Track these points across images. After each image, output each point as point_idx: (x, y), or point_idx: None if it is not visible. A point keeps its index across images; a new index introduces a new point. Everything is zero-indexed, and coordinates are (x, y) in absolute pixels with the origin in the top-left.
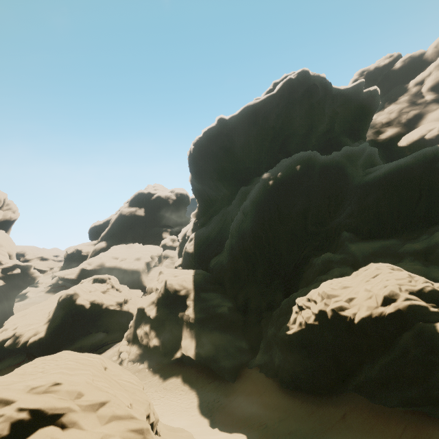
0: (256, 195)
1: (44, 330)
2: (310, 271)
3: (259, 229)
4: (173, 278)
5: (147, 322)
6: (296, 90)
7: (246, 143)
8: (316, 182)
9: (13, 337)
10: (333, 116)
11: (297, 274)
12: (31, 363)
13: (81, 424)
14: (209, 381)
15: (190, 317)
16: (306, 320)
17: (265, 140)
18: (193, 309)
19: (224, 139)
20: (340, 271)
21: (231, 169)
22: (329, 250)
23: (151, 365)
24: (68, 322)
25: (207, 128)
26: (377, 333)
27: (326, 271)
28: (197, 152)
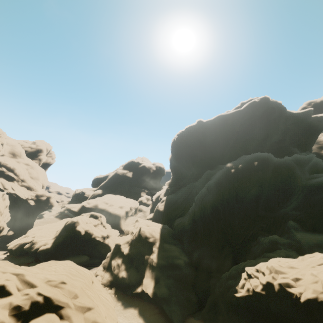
0: (220, 177)
1: (51, 243)
2: (257, 247)
3: (219, 203)
4: (146, 227)
5: (120, 256)
6: (258, 109)
7: (215, 140)
8: (269, 177)
9: (31, 243)
10: (285, 131)
11: (245, 247)
12: (48, 262)
13: (73, 319)
14: (160, 320)
15: (153, 261)
16: (254, 288)
17: (230, 140)
18: (157, 255)
19: (200, 135)
20: (286, 253)
21: (201, 155)
22: (275, 233)
23: (117, 293)
24: (67, 241)
25: (189, 126)
26: (322, 318)
27: (273, 250)
28: (179, 140)
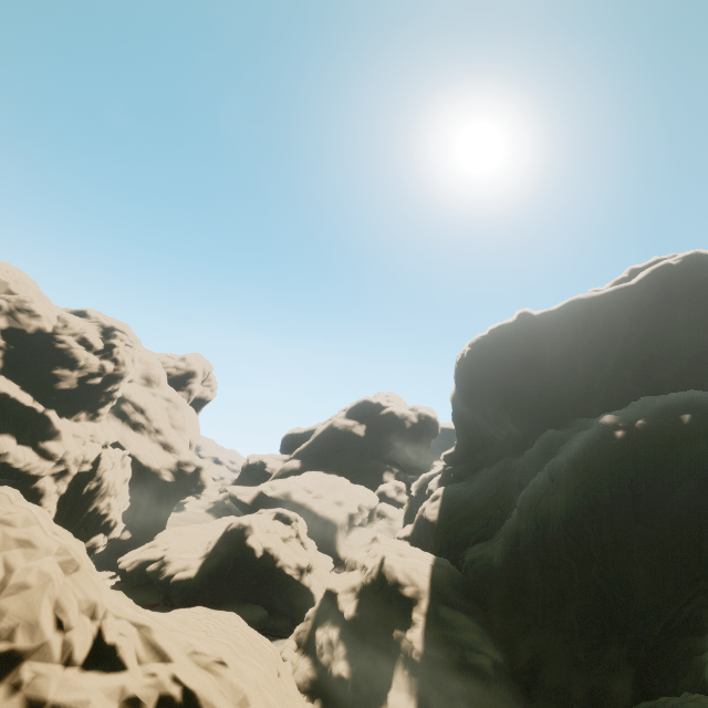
0: (584, 450)
1: (197, 568)
2: None
3: (585, 517)
4: (397, 558)
5: (336, 621)
6: (679, 283)
7: (566, 357)
8: None
9: (160, 561)
10: None
11: (671, 652)
12: (194, 610)
13: None
14: None
15: (414, 647)
16: None
17: (606, 358)
18: (423, 632)
19: (525, 344)
20: None
21: (530, 393)
22: None
23: None
24: (228, 568)
25: (498, 324)
26: None
27: None
28: (475, 357)
